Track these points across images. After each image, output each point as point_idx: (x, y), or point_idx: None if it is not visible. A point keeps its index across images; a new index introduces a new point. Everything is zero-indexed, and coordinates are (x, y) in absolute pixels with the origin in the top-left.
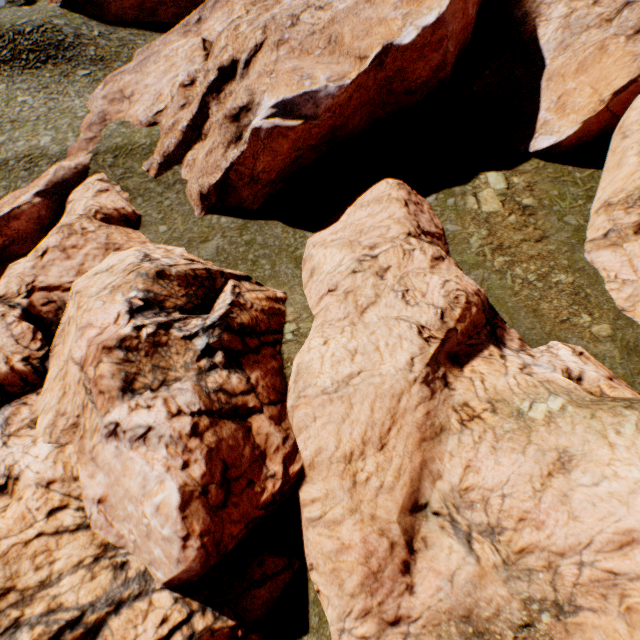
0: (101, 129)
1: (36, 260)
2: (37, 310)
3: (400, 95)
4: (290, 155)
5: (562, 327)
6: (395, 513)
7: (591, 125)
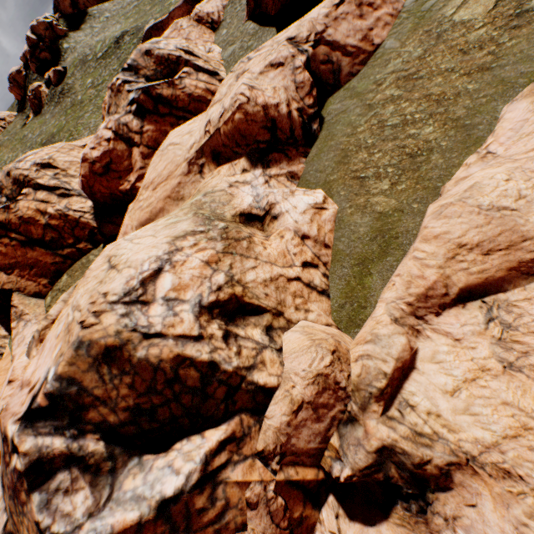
0: None
1: None
2: None
3: None
4: None
5: (348, 183)
6: (136, 221)
7: None
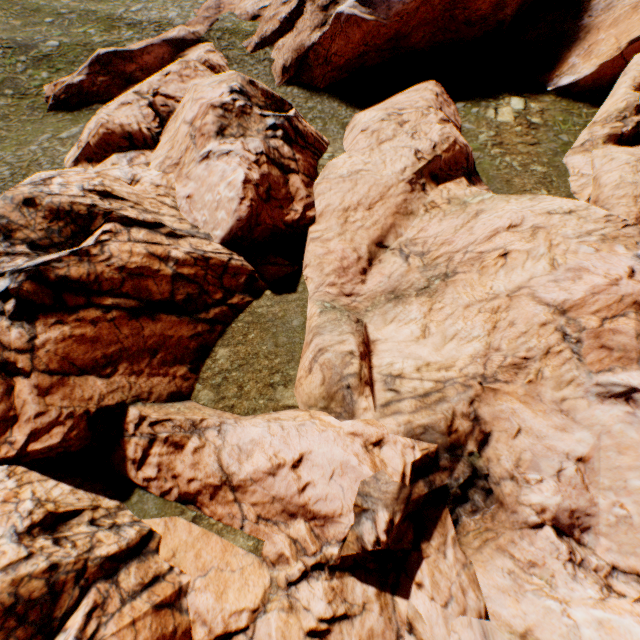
0: (215, 13)
1: (162, 77)
2: (157, 108)
3: (460, 25)
4: (359, 48)
5: (523, 193)
6: (366, 240)
7: (606, 69)
